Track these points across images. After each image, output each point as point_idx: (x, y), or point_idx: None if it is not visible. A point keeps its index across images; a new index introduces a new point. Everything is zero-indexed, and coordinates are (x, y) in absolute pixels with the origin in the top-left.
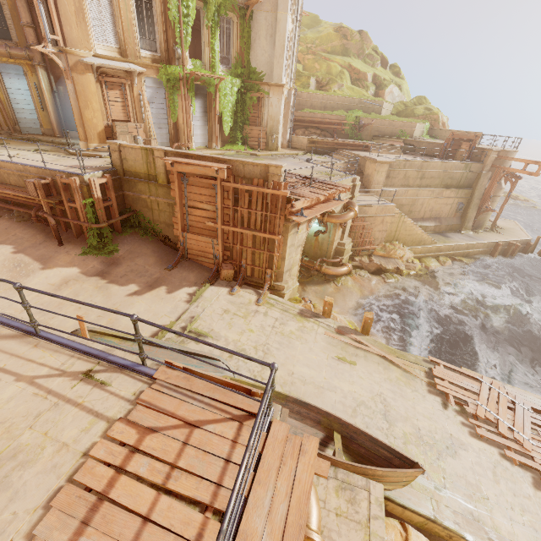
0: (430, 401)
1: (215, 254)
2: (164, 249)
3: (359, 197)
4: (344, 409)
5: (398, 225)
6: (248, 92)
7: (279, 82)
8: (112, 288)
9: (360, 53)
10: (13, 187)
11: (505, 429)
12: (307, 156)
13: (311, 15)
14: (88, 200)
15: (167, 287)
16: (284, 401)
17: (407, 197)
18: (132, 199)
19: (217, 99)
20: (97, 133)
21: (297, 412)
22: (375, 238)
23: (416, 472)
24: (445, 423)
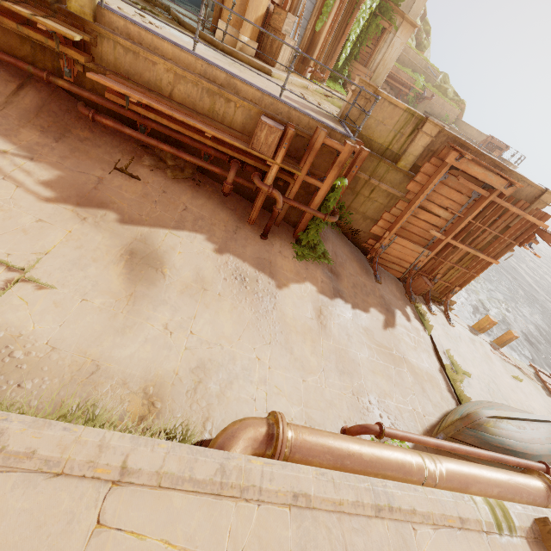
0: None
1: (417, 265)
2: (353, 248)
3: None
4: None
5: None
6: (379, 15)
7: (413, 19)
8: (362, 317)
9: None
10: (181, 107)
11: None
12: None
13: None
14: (345, 182)
15: (401, 312)
16: None
17: None
18: None
19: (358, 13)
20: (255, 17)
21: None
22: None
23: None
24: None
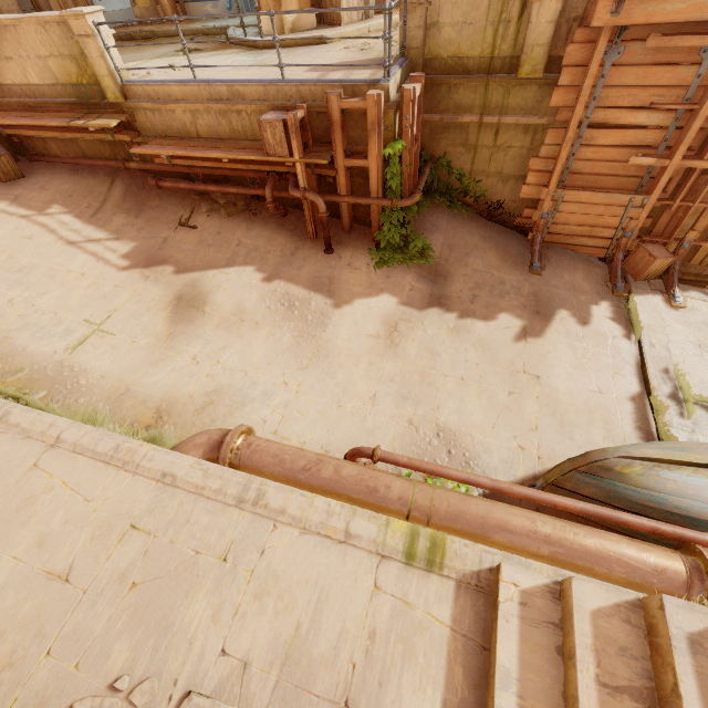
0: None
1: (627, 227)
2: (495, 231)
3: None
4: None
5: None
6: None
7: None
8: (476, 328)
9: None
10: (207, 142)
11: None
12: None
13: None
14: (397, 146)
15: (569, 312)
16: None
17: None
18: (429, 131)
19: None
20: None
21: None
22: None
23: None
24: None
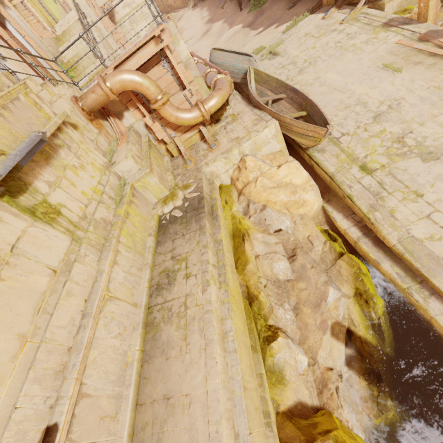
0: None
1: None
2: None
3: None
4: (337, 105)
5: None
6: None
7: None
8: (250, 33)
9: None
10: None
11: None
12: None
13: None
14: None
15: (278, 24)
16: (285, 89)
17: None
18: None
19: None
20: None
21: (290, 98)
22: None
23: (318, 128)
24: None
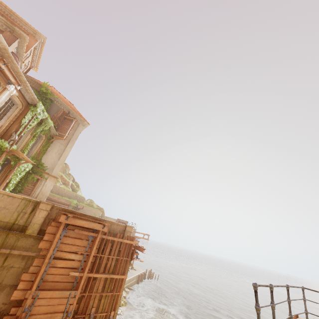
0: None
1: (69, 309)
2: None
3: None
4: None
5: None
6: (33, 173)
7: (55, 175)
8: None
9: (65, 172)
10: None
11: None
12: None
13: None
14: None
15: None
16: None
17: None
18: None
19: (14, 171)
20: None
21: None
22: None
23: None
24: None
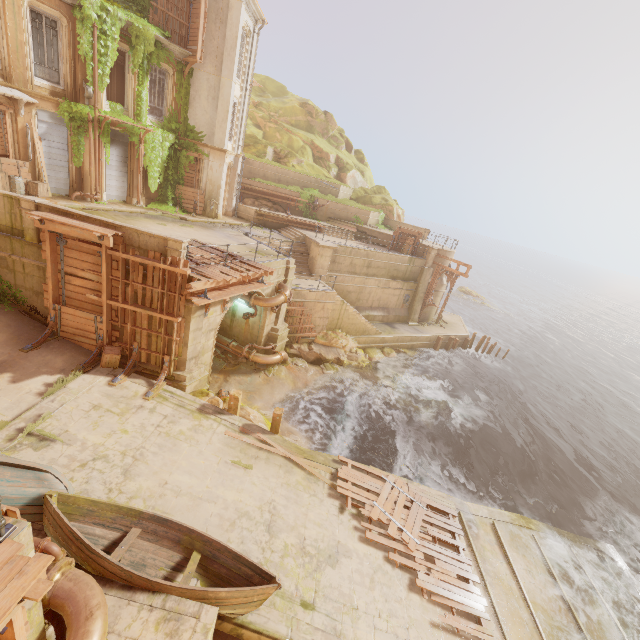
0: (327, 505)
1: (99, 333)
2: (27, 324)
3: (302, 280)
4: (220, 523)
5: (340, 312)
6: (183, 150)
7: (221, 146)
8: None
9: (325, 133)
10: None
11: (395, 530)
12: (251, 229)
13: (278, 84)
14: None
15: (14, 375)
16: (137, 519)
17: (354, 284)
18: None
19: (142, 150)
20: None
21: (152, 532)
22: (316, 325)
23: (269, 588)
24: (337, 529)
